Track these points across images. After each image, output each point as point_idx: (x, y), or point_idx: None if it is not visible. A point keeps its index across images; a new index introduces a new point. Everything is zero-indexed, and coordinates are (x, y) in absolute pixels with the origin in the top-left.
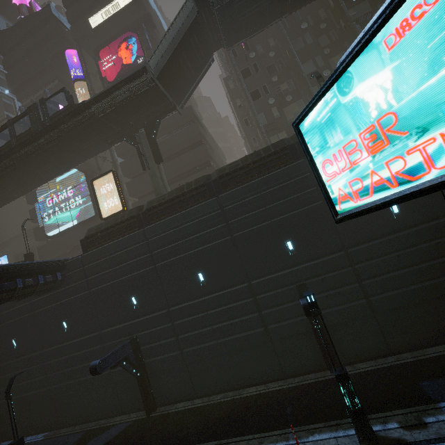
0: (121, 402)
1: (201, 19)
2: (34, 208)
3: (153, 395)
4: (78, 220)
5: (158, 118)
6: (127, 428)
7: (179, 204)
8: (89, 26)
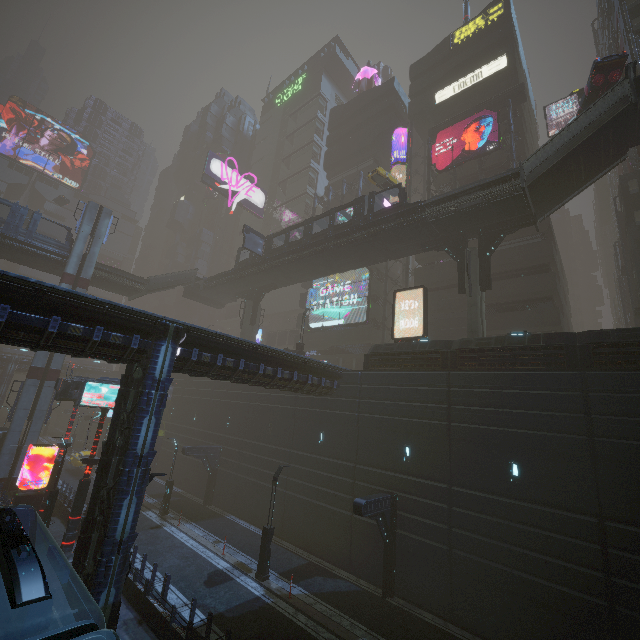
0: (352, 556)
1: (633, 106)
2: (306, 292)
3: (394, 576)
4: (345, 321)
5: (502, 232)
6: (358, 593)
7: (511, 359)
8: (432, 101)
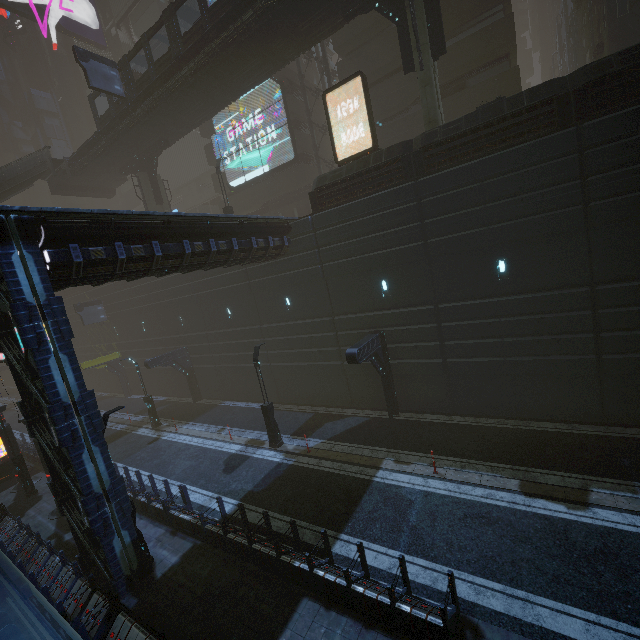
0: (352, 396)
1: None
2: (210, 143)
3: (396, 399)
4: (271, 166)
5: None
6: (367, 423)
7: (489, 139)
8: None
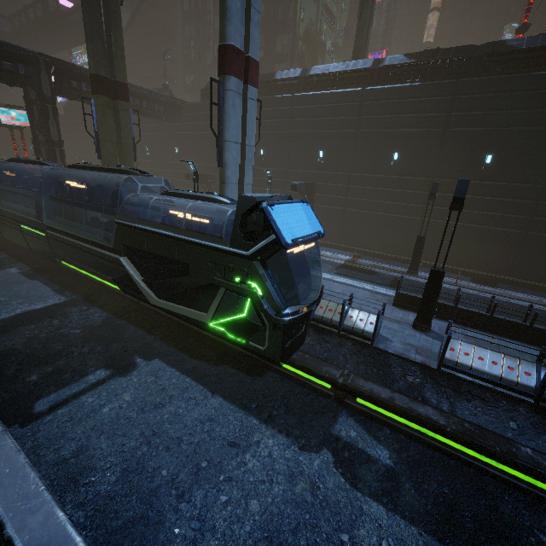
0: None
1: None
2: (72, 60)
3: None
4: None
5: None
6: None
7: None
8: None
